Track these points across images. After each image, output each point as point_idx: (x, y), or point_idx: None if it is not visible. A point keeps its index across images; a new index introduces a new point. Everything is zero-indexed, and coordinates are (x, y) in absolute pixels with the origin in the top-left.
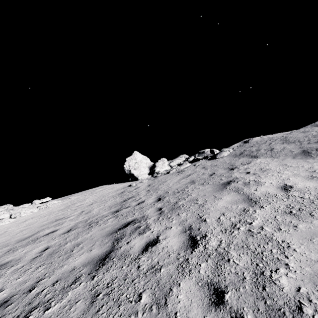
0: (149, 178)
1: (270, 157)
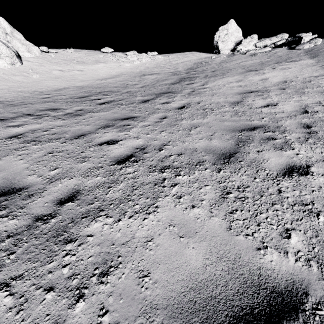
0: (229, 55)
1: (316, 61)
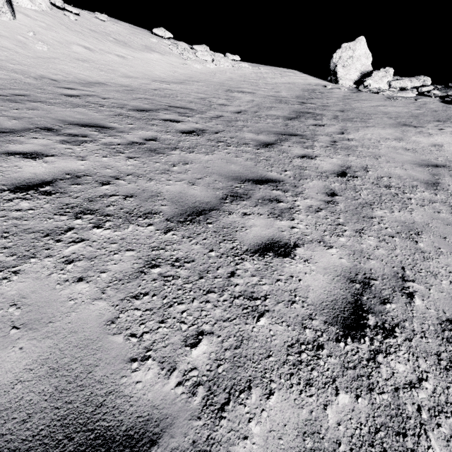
0: (351, 89)
1: None
